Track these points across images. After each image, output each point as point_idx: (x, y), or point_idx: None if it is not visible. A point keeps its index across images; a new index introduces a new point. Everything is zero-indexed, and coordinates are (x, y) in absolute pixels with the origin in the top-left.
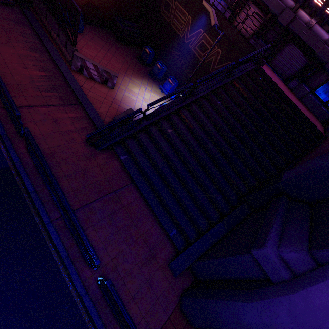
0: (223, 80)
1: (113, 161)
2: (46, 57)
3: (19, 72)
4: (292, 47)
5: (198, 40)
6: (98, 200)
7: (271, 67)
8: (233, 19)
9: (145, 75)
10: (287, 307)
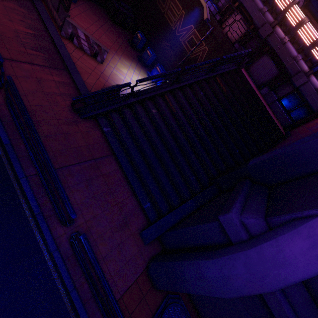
0: (207, 74)
1: (95, 131)
2: (35, 16)
3: (4, 23)
4: (268, 58)
5: (189, 35)
6: (77, 165)
7: (248, 73)
8: (221, 24)
9: (134, 58)
10: (243, 260)
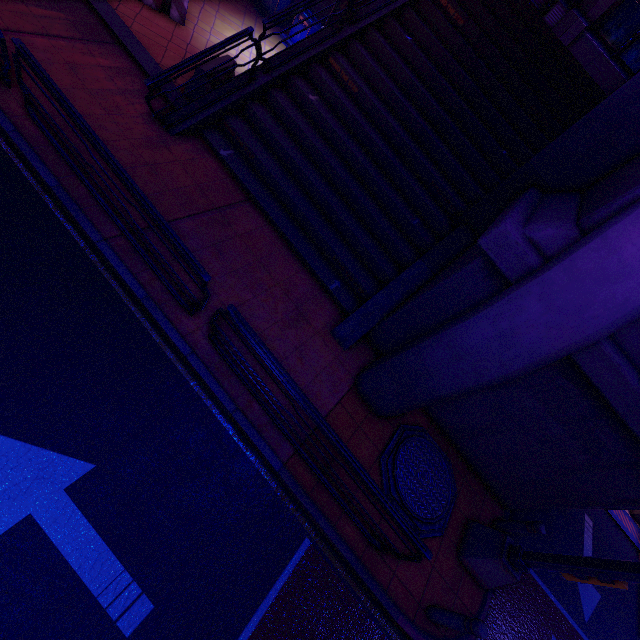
0: None
1: (206, 158)
2: None
3: None
4: None
5: None
6: (189, 219)
7: None
8: None
9: (248, 9)
10: (537, 292)
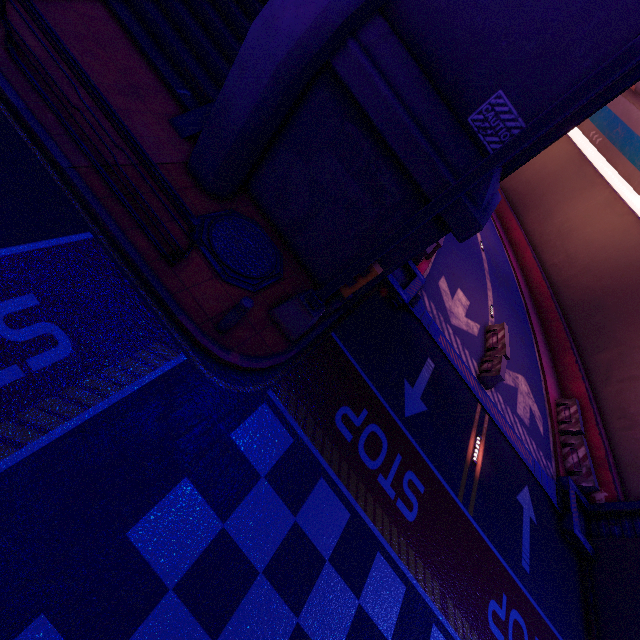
0: None
1: None
2: None
3: None
4: None
5: None
6: None
7: None
8: None
9: None
10: None
